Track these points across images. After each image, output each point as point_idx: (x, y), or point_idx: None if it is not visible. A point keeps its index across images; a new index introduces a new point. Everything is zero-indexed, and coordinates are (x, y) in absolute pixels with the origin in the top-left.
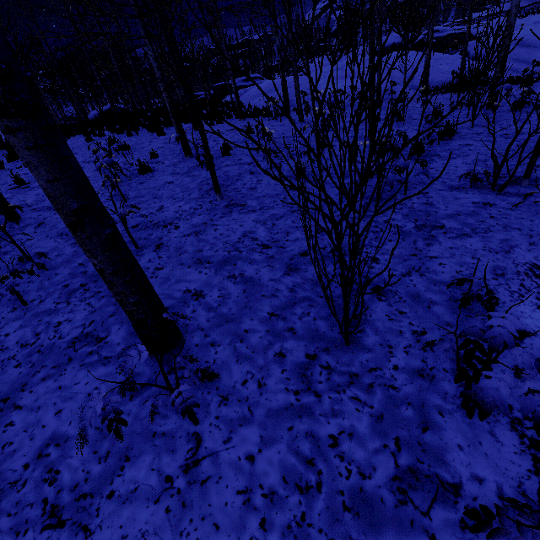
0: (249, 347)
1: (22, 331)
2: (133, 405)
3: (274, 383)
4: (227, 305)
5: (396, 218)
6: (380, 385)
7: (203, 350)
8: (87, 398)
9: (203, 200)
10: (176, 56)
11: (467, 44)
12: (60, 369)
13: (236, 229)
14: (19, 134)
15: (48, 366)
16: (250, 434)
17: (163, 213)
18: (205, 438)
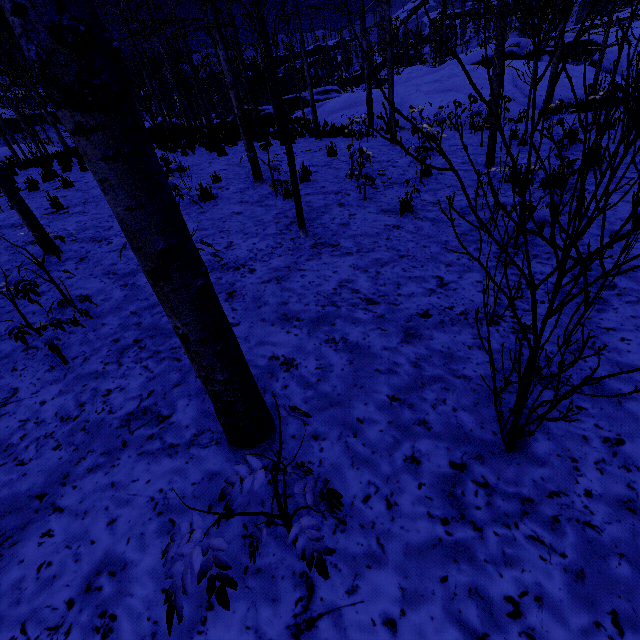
0: (366, 444)
1: (62, 398)
2: (213, 520)
3: (410, 503)
4: (329, 381)
5: (545, 272)
6: (569, 520)
7: (303, 445)
8: (149, 504)
9: (283, 237)
10: (266, 52)
11: (604, 52)
12: (112, 458)
13: (329, 276)
14: (95, 136)
15: (96, 452)
16: (384, 583)
17: (233, 252)
18: (319, 583)
